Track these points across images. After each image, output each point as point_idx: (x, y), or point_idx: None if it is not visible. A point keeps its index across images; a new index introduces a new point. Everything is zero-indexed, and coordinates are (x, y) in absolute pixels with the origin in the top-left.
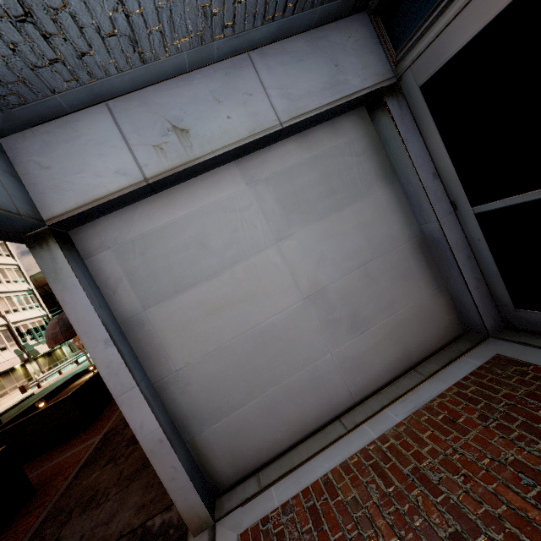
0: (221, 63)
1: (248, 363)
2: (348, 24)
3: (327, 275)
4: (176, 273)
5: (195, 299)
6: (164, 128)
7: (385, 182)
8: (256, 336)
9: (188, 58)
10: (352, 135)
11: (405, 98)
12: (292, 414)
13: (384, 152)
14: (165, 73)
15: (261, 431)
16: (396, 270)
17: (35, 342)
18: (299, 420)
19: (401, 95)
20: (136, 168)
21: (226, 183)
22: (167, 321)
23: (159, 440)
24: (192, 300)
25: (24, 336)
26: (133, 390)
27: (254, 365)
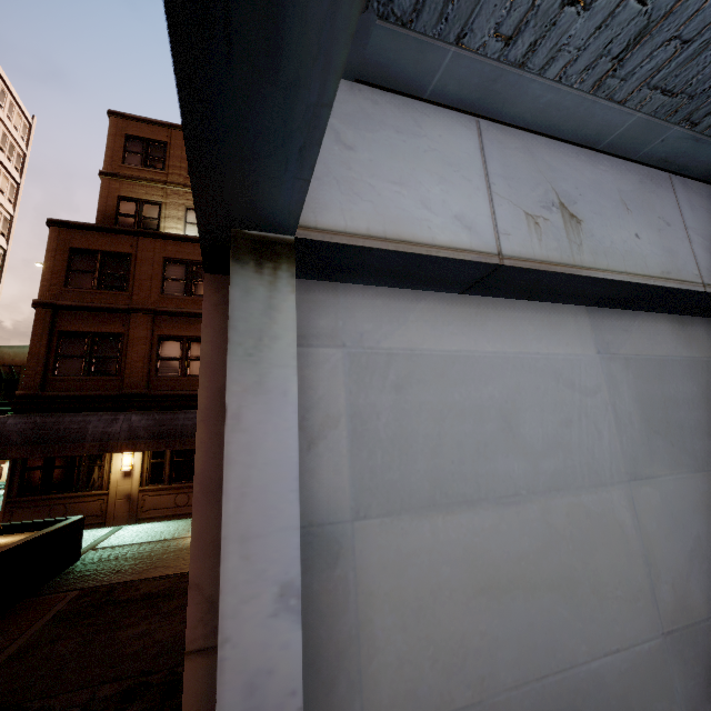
0: (636, 166)
1: None
2: None
3: (704, 595)
4: (445, 459)
5: (464, 540)
6: (547, 197)
7: None
8: (563, 701)
9: (625, 127)
10: None
11: None
12: None
13: None
14: (579, 130)
15: None
16: None
17: None
18: None
19: None
20: (490, 229)
21: (569, 334)
22: (391, 572)
23: None
24: (457, 539)
25: None
26: None
27: None
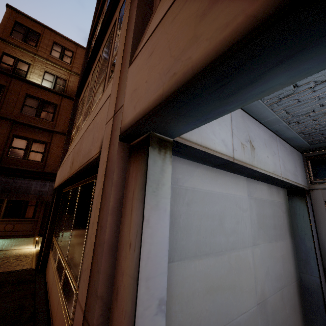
0: (269, 130)
1: None
2: (298, 154)
3: (268, 288)
4: (201, 236)
5: (204, 270)
6: (247, 137)
7: (290, 235)
8: None
9: (271, 118)
10: (282, 200)
11: (310, 199)
12: None
13: (290, 218)
14: (258, 115)
15: None
16: (292, 301)
17: None
18: None
19: (309, 197)
20: (231, 147)
21: (240, 187)
22: (179, 286)
23: None
24: (202, 270)
25: None
26: None
27: None
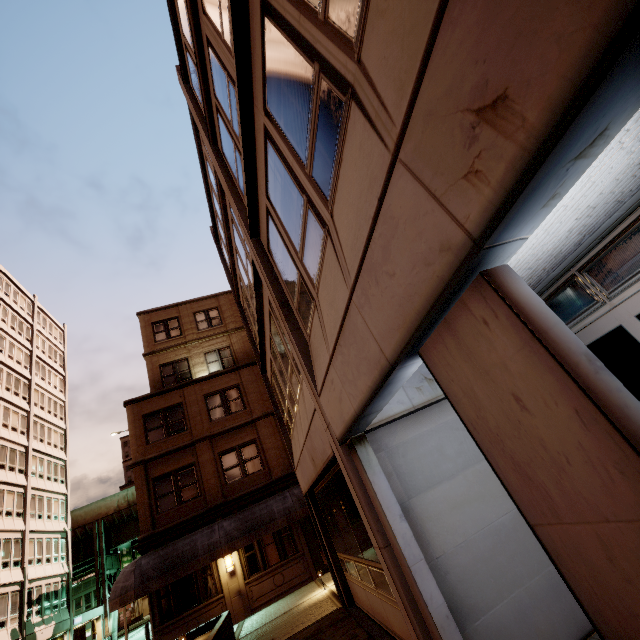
0: None
1: (492, 560)
2: None
3: None
4: (426, 472)
5: (442, 494)
6: (420, 378)
7: None
8: (492, 533)
9: None
10: None
11: None
12: (542, 624)
13: None
14: None
15: (518, 639)
16: None
17: (39, 619)
18: (551, 633)
19: None
20: (408, 400)
21: (450, 411)
22: (425, 511)
23: (446, 616)
24: (440, 495)
25: (31, 605)
26: (421, 561)
27: (496, 562)
